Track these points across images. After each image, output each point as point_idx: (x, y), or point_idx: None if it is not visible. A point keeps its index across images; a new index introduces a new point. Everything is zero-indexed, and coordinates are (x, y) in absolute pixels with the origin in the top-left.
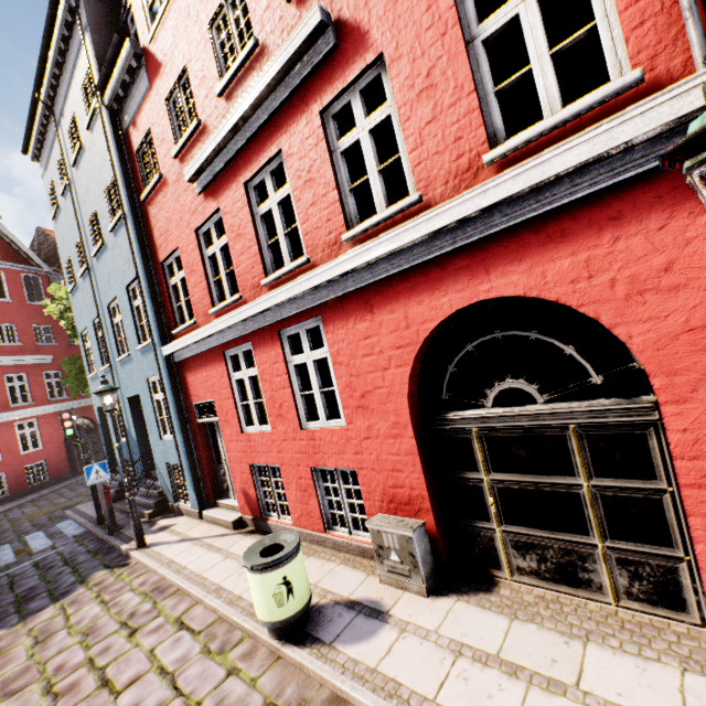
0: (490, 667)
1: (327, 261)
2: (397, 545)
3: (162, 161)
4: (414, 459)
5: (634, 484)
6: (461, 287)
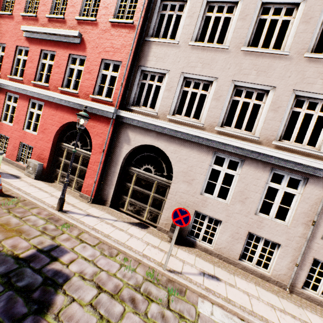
0: (36, 188)
1: (53, 90)
2: (33, 166)
3: (15, 10)
4: (49, 149)
5: (85, 168)
6: (76, 117)
